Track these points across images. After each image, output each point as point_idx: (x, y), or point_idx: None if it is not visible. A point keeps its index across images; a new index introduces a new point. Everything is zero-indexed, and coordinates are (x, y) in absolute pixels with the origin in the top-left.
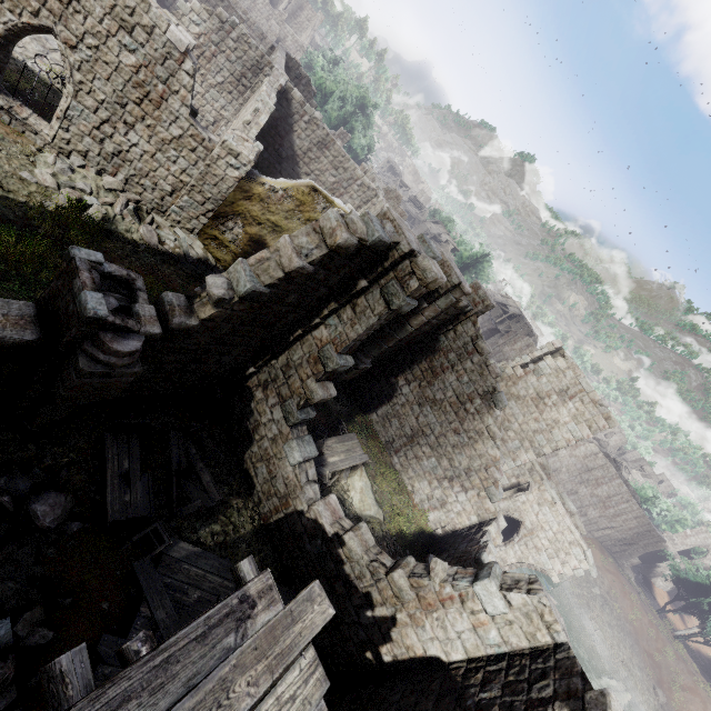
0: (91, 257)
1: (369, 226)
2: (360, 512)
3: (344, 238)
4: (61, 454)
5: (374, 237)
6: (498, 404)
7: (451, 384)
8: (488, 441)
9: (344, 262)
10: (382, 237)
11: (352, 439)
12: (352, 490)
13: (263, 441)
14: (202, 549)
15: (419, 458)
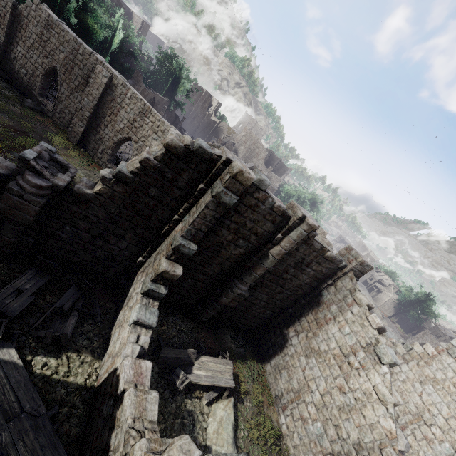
0: (49, 147)
1: (196, 142)
2: (210, 444)
3: (170, 138)
4: (1, 268)
5: (196, 144)
6: (382, 358)
7: (334, 335)
8: (378, 406)
9: (183, 166)
10: (202, 145)
11: (227, 365)
12: (211, 416)
13: (127, 310)
14: (27, 369)
15: (304, 419)
